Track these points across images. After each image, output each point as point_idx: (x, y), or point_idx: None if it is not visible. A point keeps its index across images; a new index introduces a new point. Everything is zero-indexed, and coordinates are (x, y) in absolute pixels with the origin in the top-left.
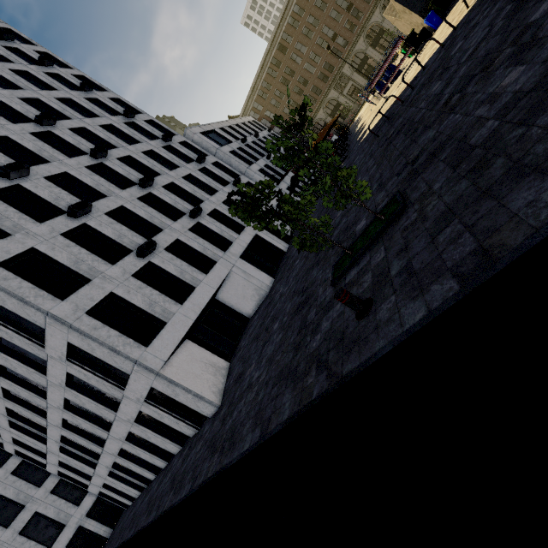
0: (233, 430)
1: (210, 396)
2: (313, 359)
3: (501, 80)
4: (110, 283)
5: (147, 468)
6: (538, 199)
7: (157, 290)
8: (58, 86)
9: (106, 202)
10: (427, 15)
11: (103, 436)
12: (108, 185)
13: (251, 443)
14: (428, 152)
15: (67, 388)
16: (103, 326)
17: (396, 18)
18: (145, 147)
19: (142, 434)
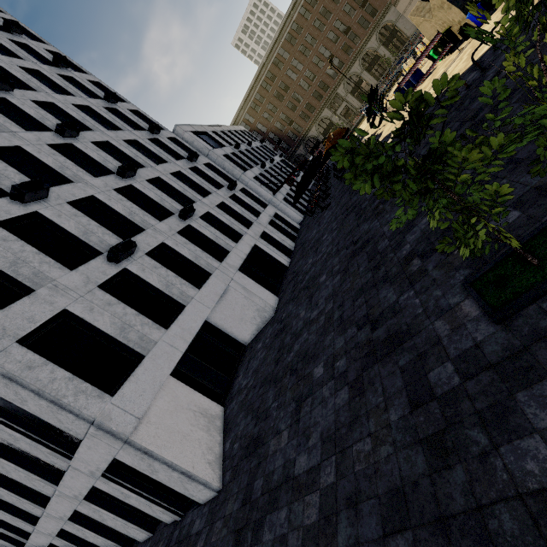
0: None
1: (205, 471)
2: None
3: None
4: (64, 296)
5: None
6: None
7: (133, 308)
8: (25, 55)
9: (71, 189)
10: None
11: (35, 512)
12: (76, 169)
13: None
14: None
15: None
16: (44, 363)
17: (425, 18)
18: (128, 136)
19: (94, 515)
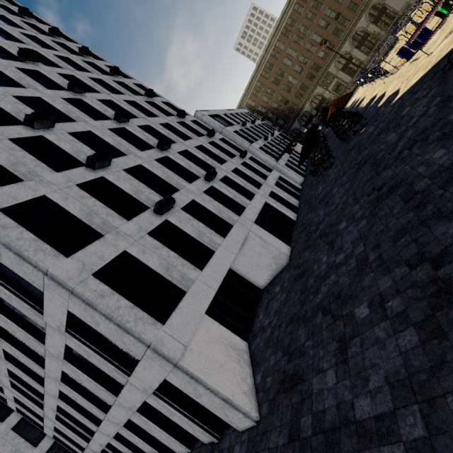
0: None
1: (243, 400)
2: None
3: None
4: (124, 241)
5: None
6: None
7: (174, 252)
8: (92, 70)
9: (125, 160)
10: None
11: (99, 416)
12: (128, 146)
13: None
14: None
15: (65, 361)
16: (111, 293)
17: None
18: (163, 120)
19: (143, 425)
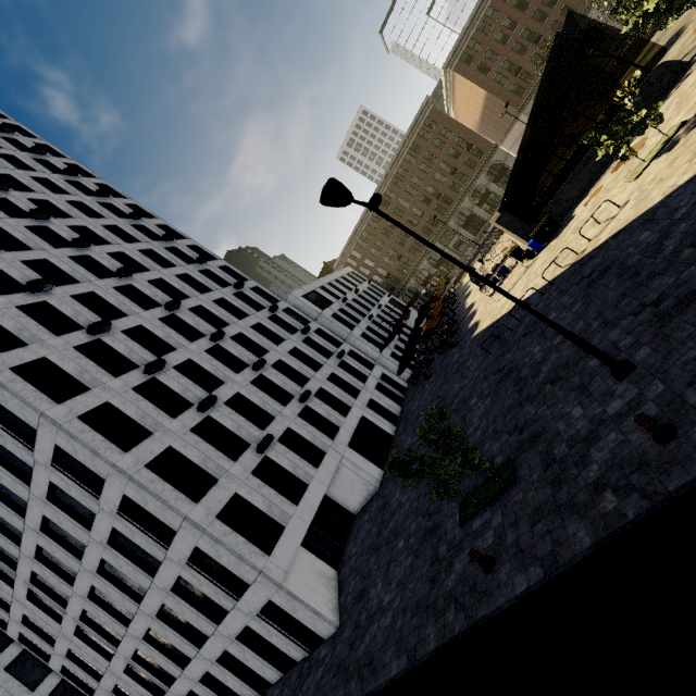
0: (370, 656)
1: (328, 614)
2: (451, 597)
3: (572, 407)
4: (234, 483)
5: None
6: (576, 534)
7: (273, 488)
8: (177, 261)
9: (224, 389)
10: (530, 242)
11: (190, 654)
12: (225, 369)
13: (399, 670)
14: (530, 432)
15: (171, 593)
16: (231, 532)
17: (502, 229)
18: (254, 320)
19: (240, 654)
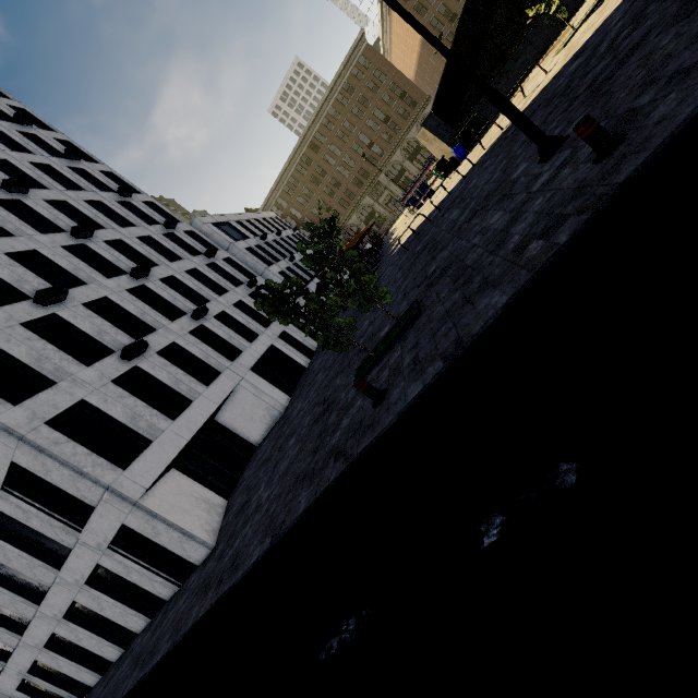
0: (235, 556)
1: (202, 534)
2: (332, 453)
3: (490, 218)
4: (82, 389)
5: (88, 666)
6: (490, 304)
7: (143, 402)
8: (35, 149)
9: (85, 291)
10: (455, 147)
11: (27, 614)
12: (89, 271)
13: (260, 553)
14: (441, 269)
15: None
16: (67, 441)
17: (429, 143)
18: (142, 232)
19: (93, 604)
